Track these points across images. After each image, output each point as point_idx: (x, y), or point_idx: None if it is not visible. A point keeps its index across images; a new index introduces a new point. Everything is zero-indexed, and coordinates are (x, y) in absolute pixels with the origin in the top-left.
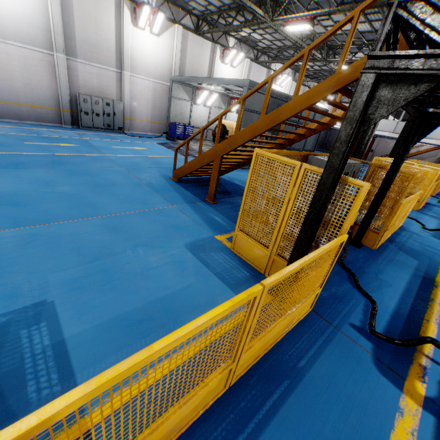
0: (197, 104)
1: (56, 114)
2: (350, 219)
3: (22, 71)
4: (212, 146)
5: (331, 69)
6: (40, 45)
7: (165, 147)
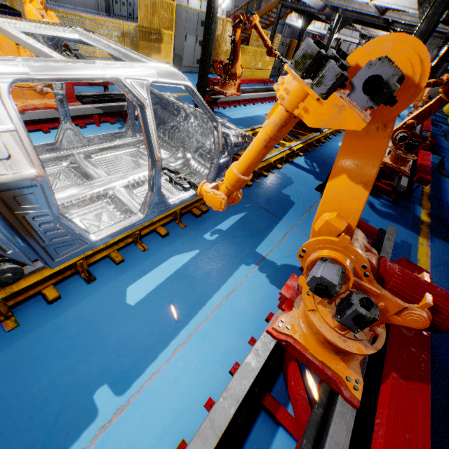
0: None
1: (95, 3)
2: (277, 47)
3: None
4: None
5: None
6: None
7: None
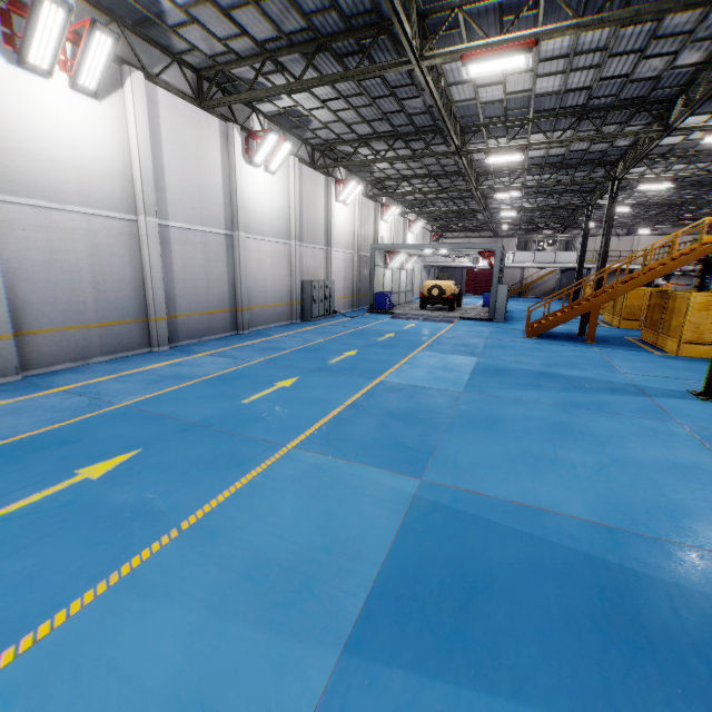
0: (388, 268)
1: (288, 309)
2: None
3: (271, 267)
4: (420, 309)
5: (462, 212)
6: (283, 235)
7: (411, 320)
